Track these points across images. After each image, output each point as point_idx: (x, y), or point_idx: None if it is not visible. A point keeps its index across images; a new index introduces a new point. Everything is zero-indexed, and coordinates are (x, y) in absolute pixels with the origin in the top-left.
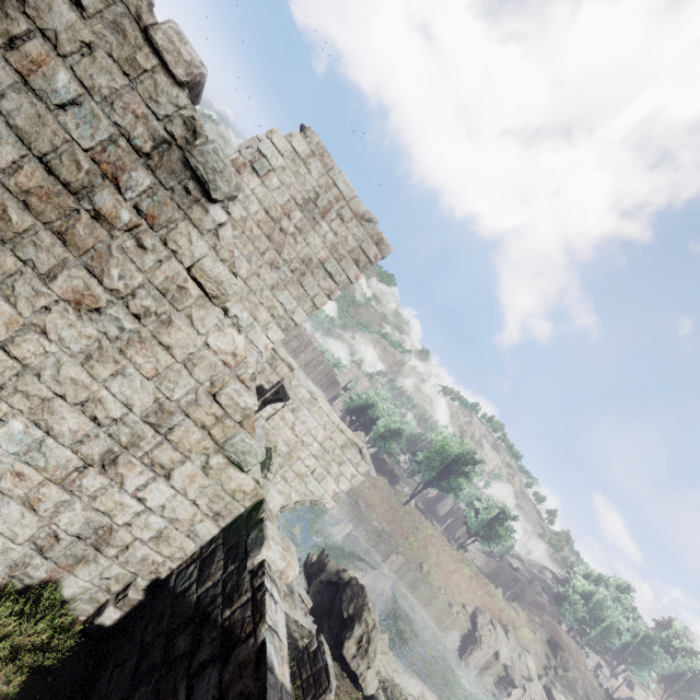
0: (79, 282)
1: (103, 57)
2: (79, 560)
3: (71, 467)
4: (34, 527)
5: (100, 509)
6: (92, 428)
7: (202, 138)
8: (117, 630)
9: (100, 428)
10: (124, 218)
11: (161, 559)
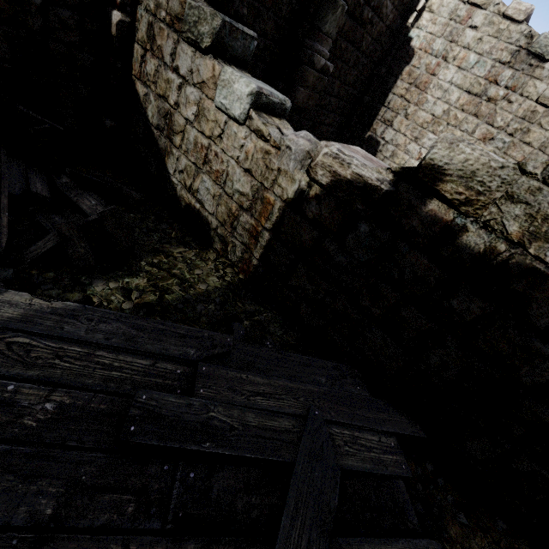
0: (484, 130)
1: (485, 38)
2: None
3: None
4: None
5: None
6: None
7: (536, 37)
8: None
9: None
10: (500, 94)
11: None
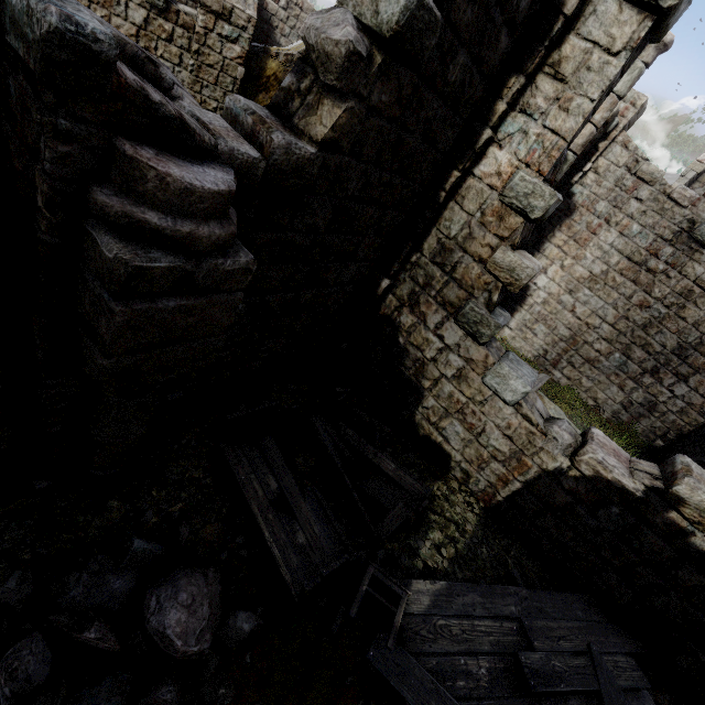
0: (641, 297)
1: (649, 213)
2: (640, 415)
3: (637, 373)
4: (622, 397)
5: (650, 393)
6: (646, 356)
7: (697, 224)
8: (663, 451)
9: (650, 356)
10: (660, 268)
11: (683, 423)
